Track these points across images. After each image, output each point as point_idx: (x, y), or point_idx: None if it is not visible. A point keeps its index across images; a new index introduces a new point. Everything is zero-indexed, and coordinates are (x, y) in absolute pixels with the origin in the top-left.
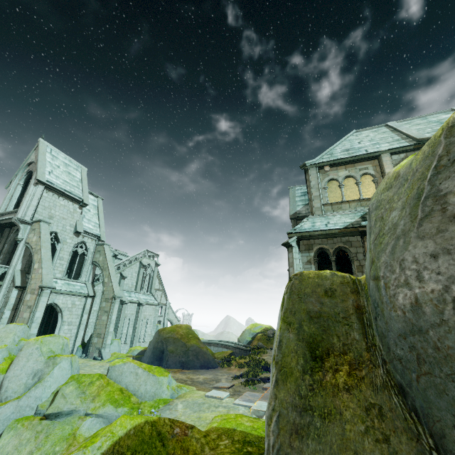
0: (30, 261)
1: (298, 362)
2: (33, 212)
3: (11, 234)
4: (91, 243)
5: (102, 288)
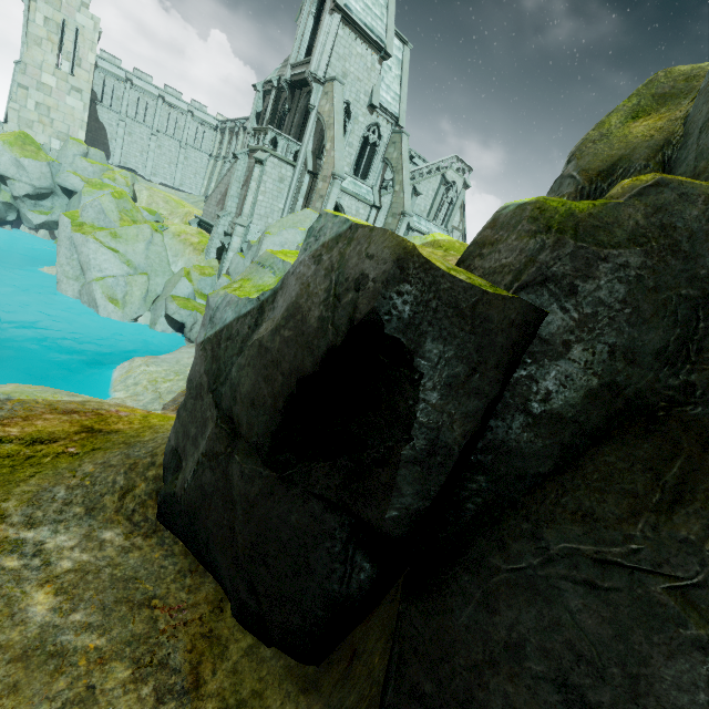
0: (320, 141)
1: (618, 120)
2: (326, 64)
3: (302, 100)
4: (385, 128)
5: (391, 198)
